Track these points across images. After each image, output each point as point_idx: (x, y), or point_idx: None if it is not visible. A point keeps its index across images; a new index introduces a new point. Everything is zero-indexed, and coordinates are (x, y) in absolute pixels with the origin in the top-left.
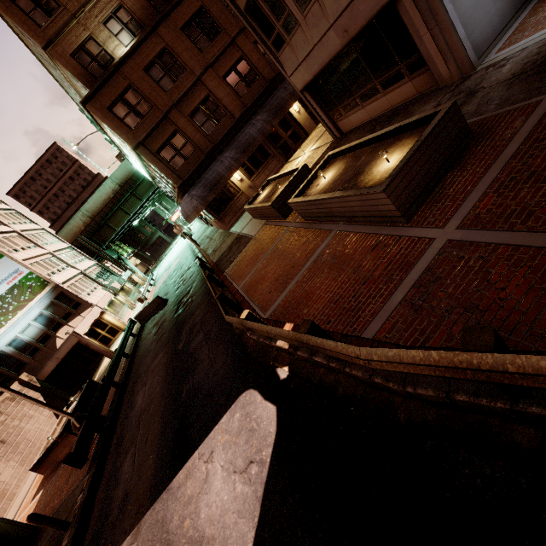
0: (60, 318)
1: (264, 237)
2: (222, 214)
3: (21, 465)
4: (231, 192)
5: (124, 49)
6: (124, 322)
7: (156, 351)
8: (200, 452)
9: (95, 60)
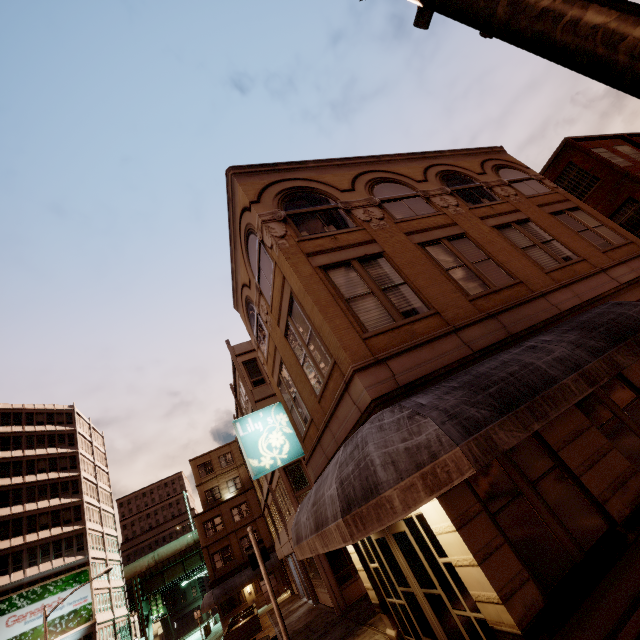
0: None
1: None
2: (226, 615)
3: None
4: (240, 599)
5: (229, 494)
6: None
7: None
8: None
9: (213, 496)
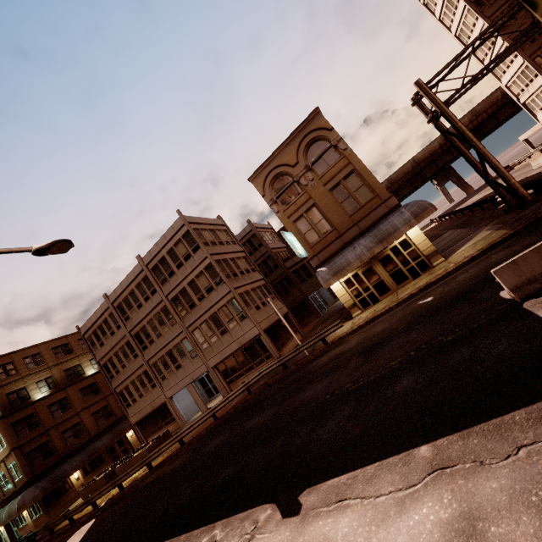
0: None
1: None
2: (51, 507)
3: None
4: (66, 488)
5: (41, 394)
6: None
7: None
8: None
9: (19, 398)
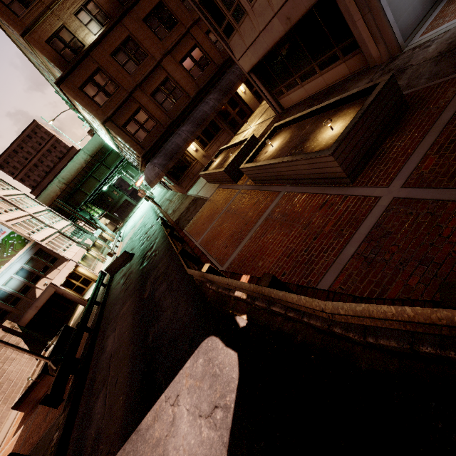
0: (39, 271)
1: (218, 199)
2: (180, 180)
3: (4, 403)
4: (188, 160)
5: (94, 37)
6: (95, 273)
7: (124, 300)
8: (166, 395)
9: (68, 47)
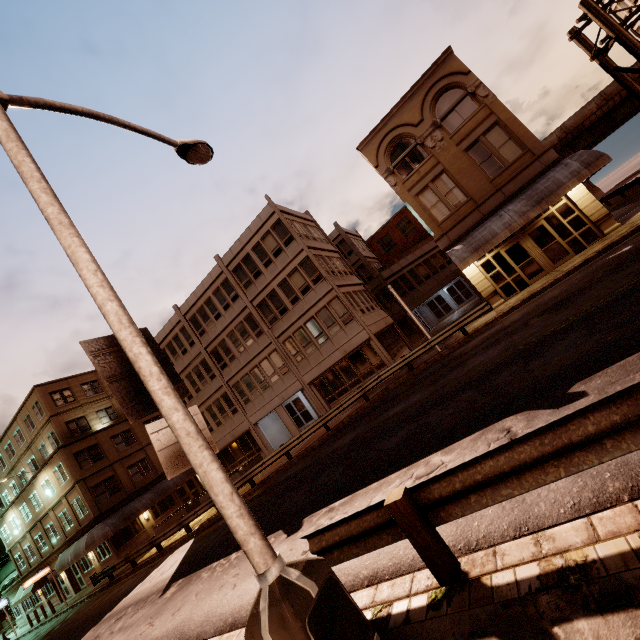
0: None
1: None
2: (121, 548)
3: None
4: (136, 528)
5: (102, 425)
6: None
7: None
8: (146, 578)
9: (79, 427)
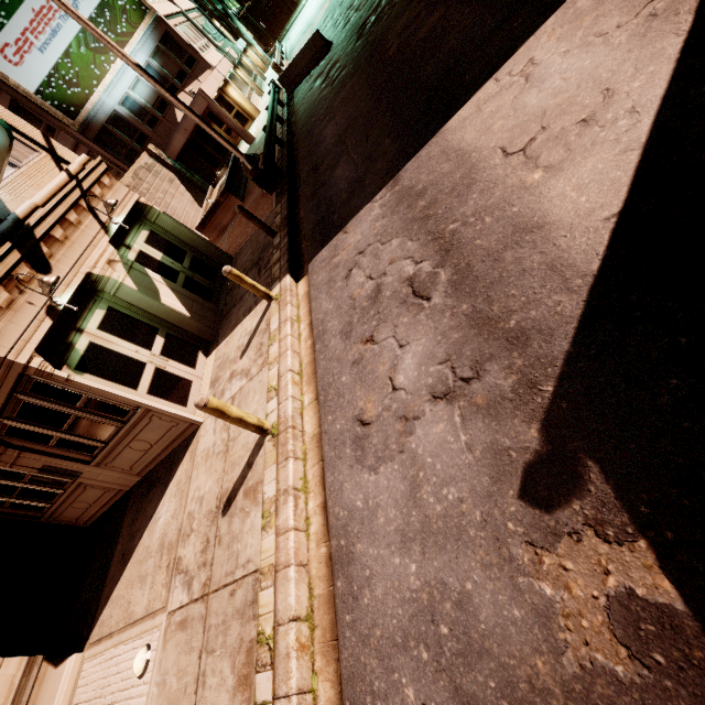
0: (174, 79)
1: None
2: None
3: None
4: None
5: None
6: (254, 105)
7: (337, 89)
8: (498, 77)
9: None
